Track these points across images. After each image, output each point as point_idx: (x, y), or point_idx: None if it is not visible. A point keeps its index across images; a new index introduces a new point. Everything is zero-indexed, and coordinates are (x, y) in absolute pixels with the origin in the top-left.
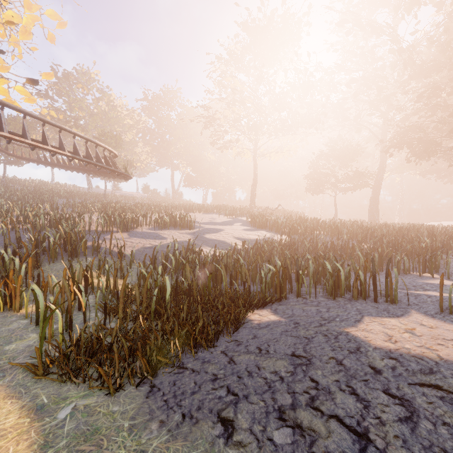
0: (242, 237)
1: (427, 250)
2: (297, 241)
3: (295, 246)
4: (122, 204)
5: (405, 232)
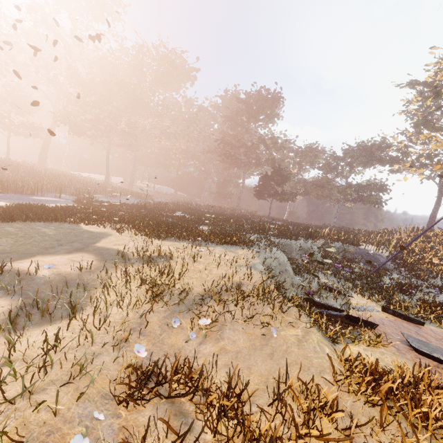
0: None
1: (62, 185)
2: None
3: None
4: None
5: (60, 177)
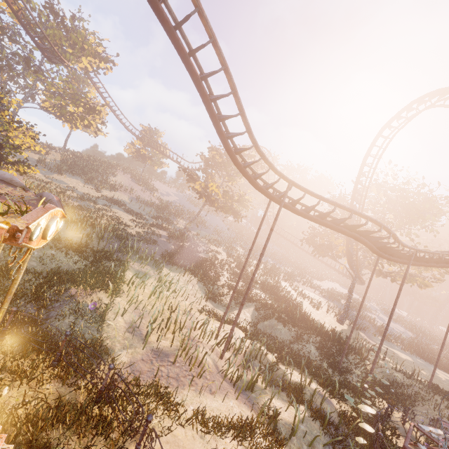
0: (396, 328)
1: None
2: (418, 339)
3: (426, 345)
4: (312, 271)
5: None
